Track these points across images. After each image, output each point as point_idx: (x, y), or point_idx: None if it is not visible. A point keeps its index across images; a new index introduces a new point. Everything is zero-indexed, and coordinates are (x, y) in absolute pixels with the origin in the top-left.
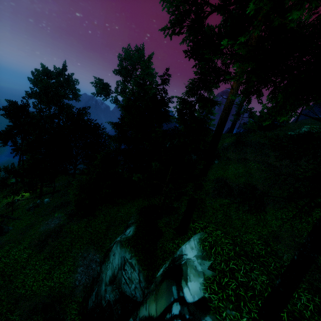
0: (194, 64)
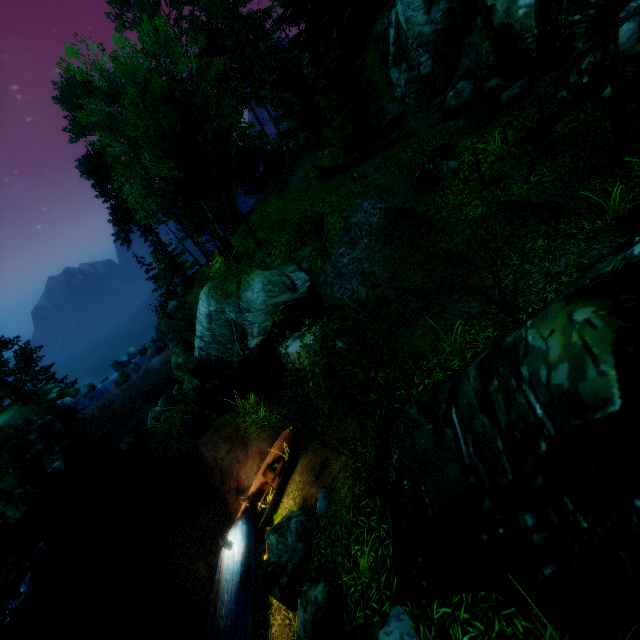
0: None
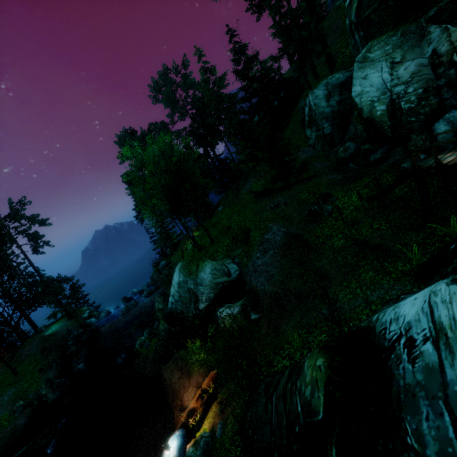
0: None
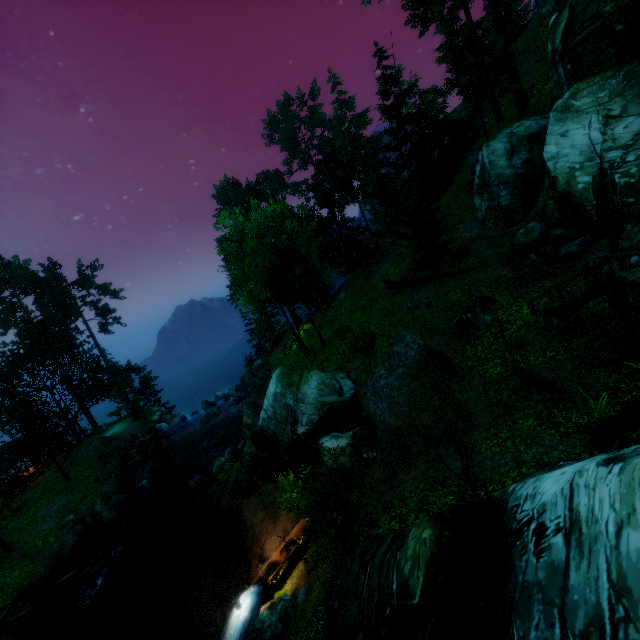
0: (412, 2)
